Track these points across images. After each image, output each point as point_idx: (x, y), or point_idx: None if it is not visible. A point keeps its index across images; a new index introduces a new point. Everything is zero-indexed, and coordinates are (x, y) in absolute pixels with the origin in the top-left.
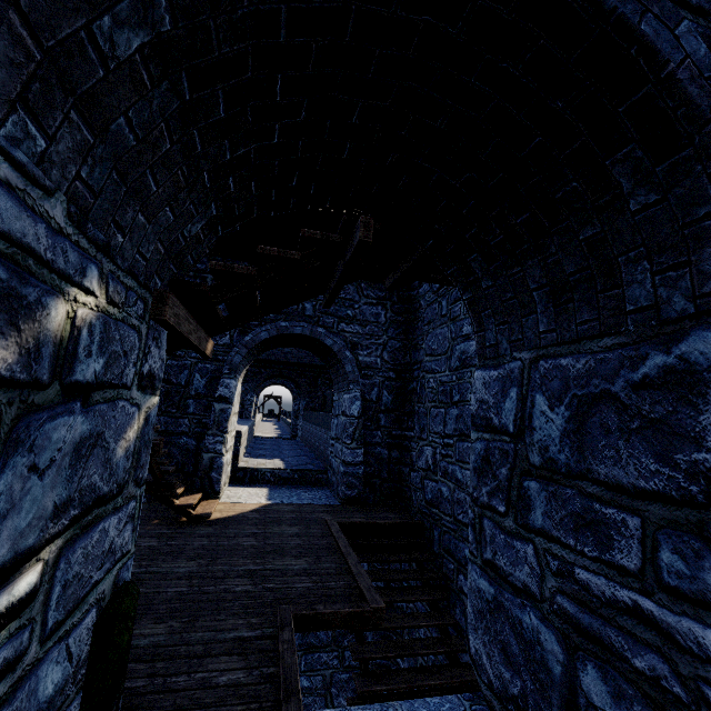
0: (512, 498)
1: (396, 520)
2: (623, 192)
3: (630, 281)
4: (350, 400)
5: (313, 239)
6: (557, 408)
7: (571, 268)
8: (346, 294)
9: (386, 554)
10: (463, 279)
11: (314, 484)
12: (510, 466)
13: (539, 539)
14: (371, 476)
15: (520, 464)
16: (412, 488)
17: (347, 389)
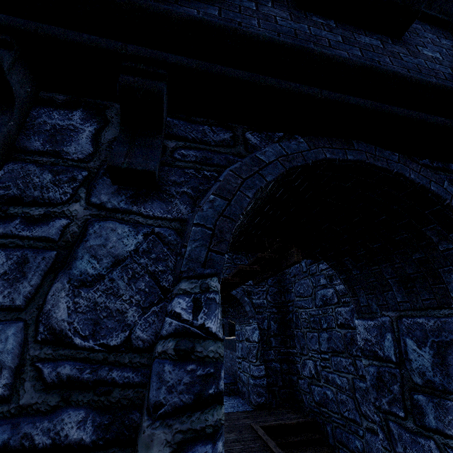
0: (408, 406)
1: (298, 420)
2: (434, 241)
3: (448, 281)
4: (251, 330)
5: (264, 258)
6: (423, 348)
7: (410, 270)
8: (240, 261)
9: (298, 450)
10: (339, 268)
11: (229, 394)
12: (400, 384)
13: (437, 436)
14: (271, 384)
15: (407, 383)
16: (302, 392)
17: (248, 322)
